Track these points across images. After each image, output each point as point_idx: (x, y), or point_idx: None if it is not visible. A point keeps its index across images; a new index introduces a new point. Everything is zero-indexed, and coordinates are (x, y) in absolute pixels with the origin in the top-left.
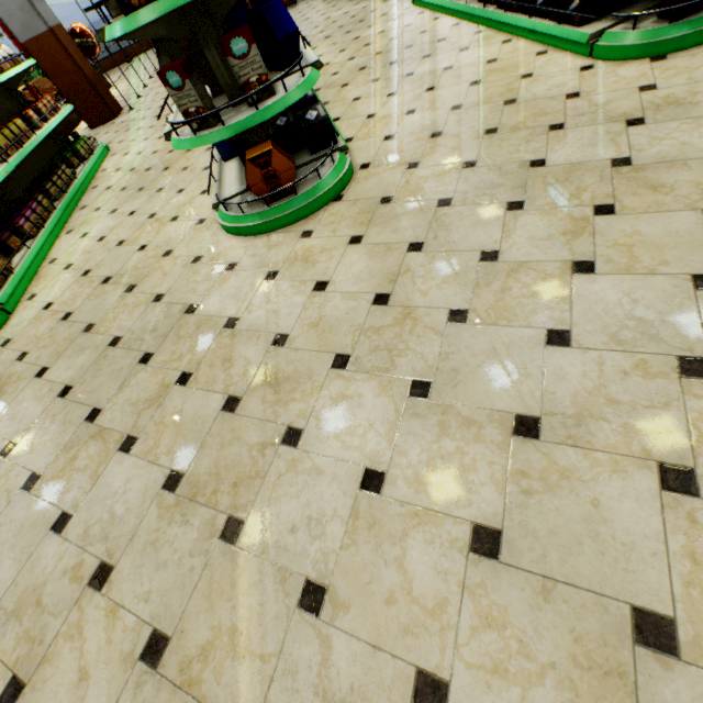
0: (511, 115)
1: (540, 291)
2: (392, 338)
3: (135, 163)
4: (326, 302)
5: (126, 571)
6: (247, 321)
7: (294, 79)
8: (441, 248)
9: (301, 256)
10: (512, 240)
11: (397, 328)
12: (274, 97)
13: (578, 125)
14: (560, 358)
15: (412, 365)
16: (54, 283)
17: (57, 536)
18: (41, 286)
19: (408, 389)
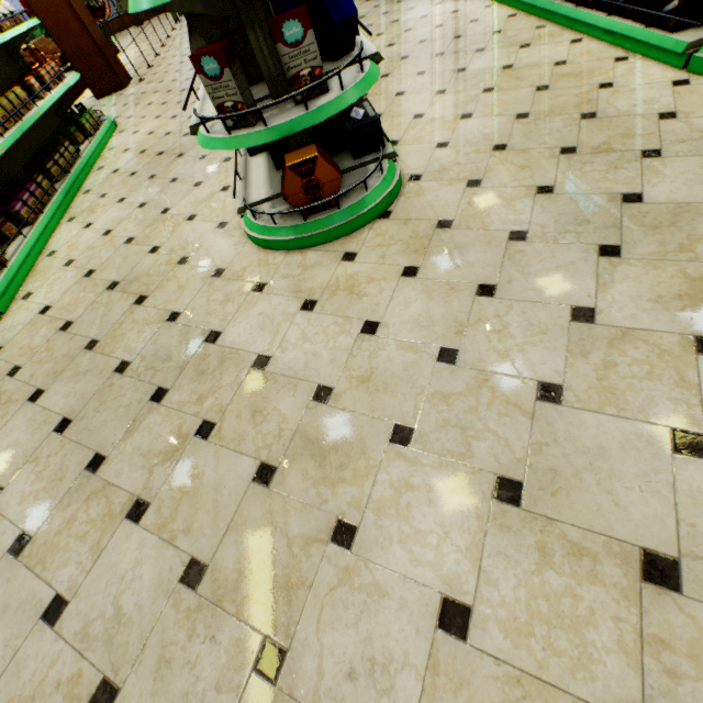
0: (591, 133)
1: (657, 373)
2: (466, 412)
3: (146, 144)
4: (378, 350)
5: (135, 699)
6: (281, 362)
7: (350, 74)
8: (518, 296)
9: (344, 284)
10: (610, 296)
11: (470, 399)
12: (326, 95)
13: (679, 154)
14: (696, 474)
15: (495, 454)
16: (52, 282)
17: (49, 629)
18: (37, 283)
19: (491, 488)
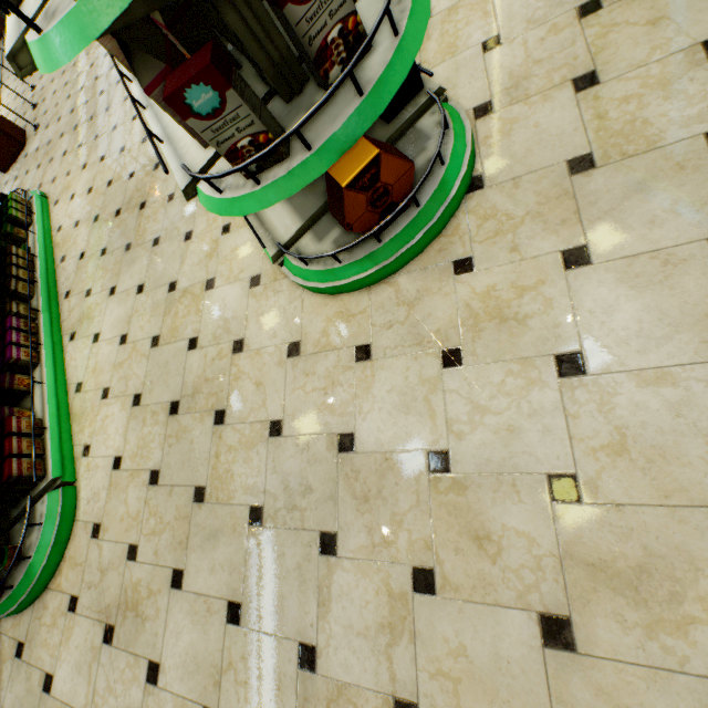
0: None
1: None
2: None
3: (93, 207)
4: (608, 397)
5: None
6: (467, 455)
7: (383, 1)
8: None
9: (483, 311)
10: None
11: None
12: (371, 54)
13: None
14: None
15: None
16: (102, 424)
17: None
18: (87, 430)
19: None
